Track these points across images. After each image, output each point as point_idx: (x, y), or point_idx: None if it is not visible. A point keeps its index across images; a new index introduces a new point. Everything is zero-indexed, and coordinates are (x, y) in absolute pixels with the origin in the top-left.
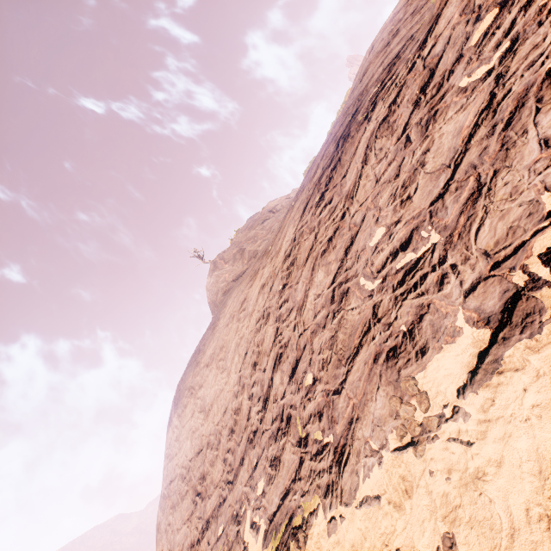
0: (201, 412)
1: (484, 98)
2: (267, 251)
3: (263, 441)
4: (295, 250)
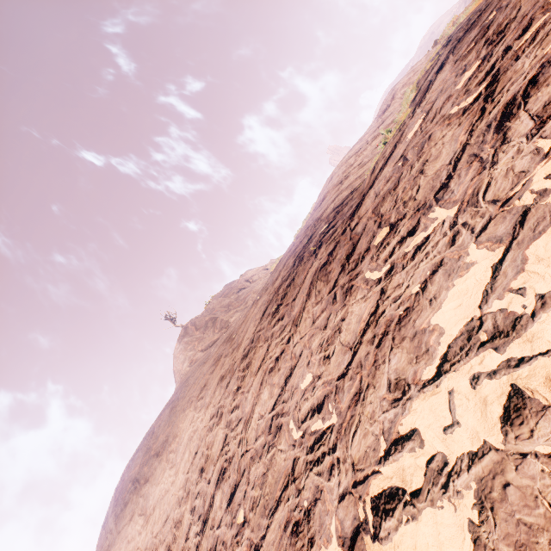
0: (142, 516)
1: (374, 302)
2: (231, 338)
3: None
4: (252, 353)
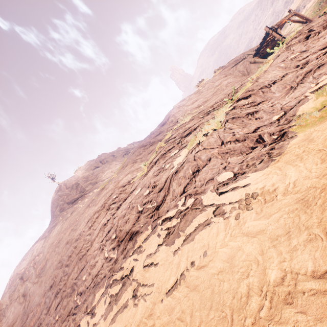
0: (23, 297)
1: (101, 267)
2: (76, 219)
3: None
4: (78, 241)
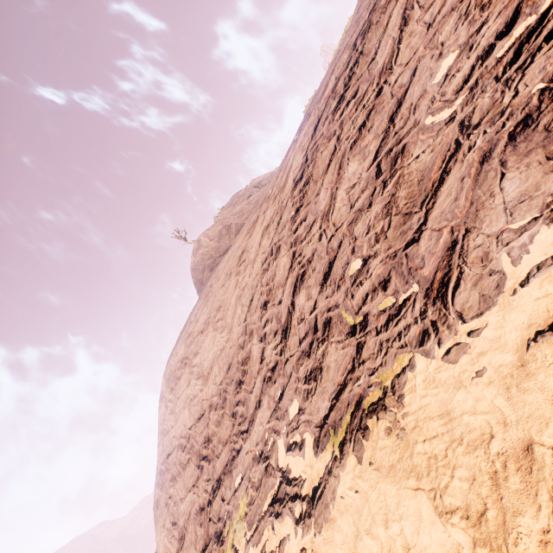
0: (199, 378)
1: None
2: (266, 198)
3: (287, 369)
4: (309, 169)
